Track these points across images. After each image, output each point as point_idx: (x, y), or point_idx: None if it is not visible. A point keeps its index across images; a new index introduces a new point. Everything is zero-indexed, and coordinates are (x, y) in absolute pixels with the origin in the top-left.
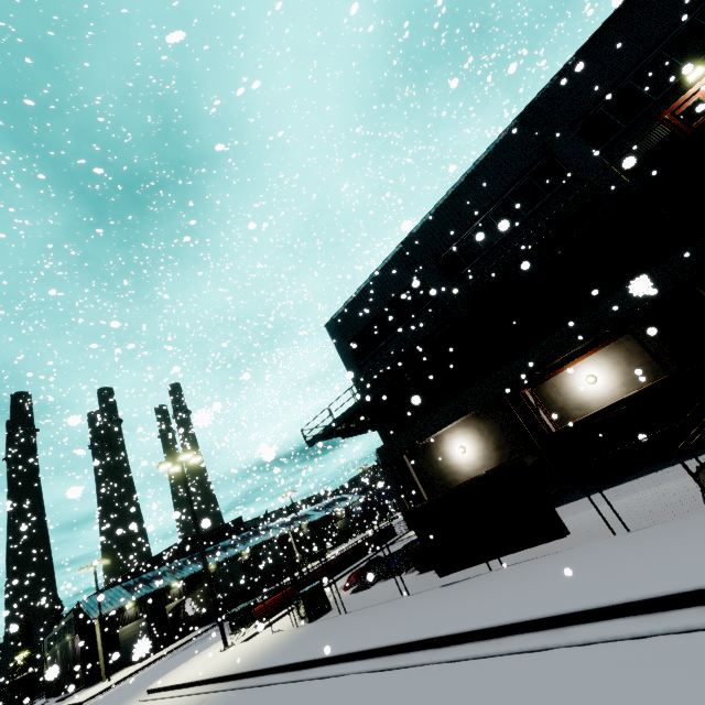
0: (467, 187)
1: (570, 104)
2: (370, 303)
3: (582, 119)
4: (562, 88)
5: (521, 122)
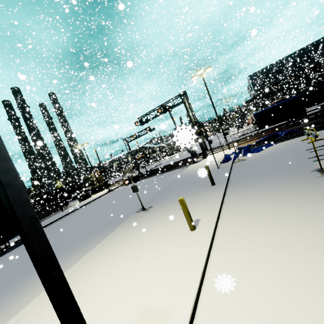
0: (298, 52)
1: (323, 43)
2: (264, 72)
3: (323, 47)
4: (323, 40)
5: (314, 43)
